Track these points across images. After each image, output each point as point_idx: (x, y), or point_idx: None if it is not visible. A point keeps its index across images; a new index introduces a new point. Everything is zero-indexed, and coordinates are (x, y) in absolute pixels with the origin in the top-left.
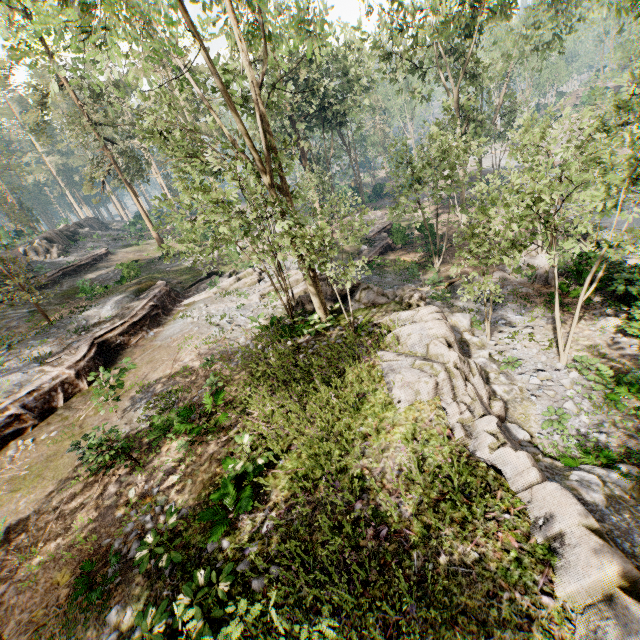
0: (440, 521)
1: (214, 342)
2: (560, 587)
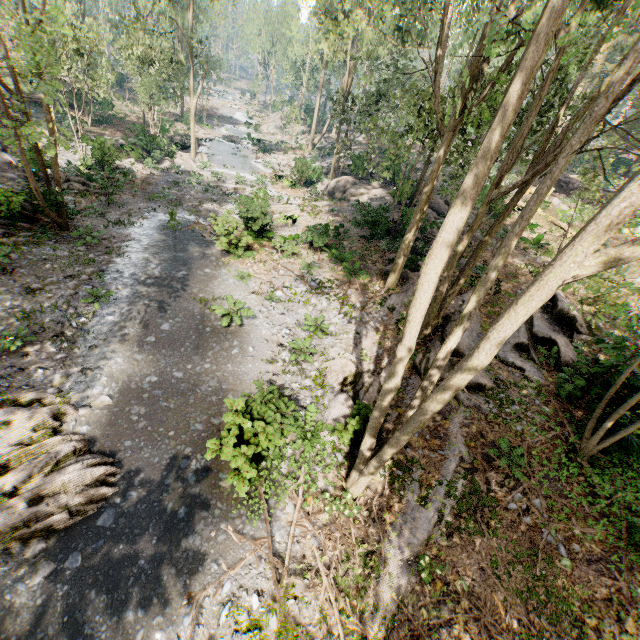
0: None
1: None
2: None
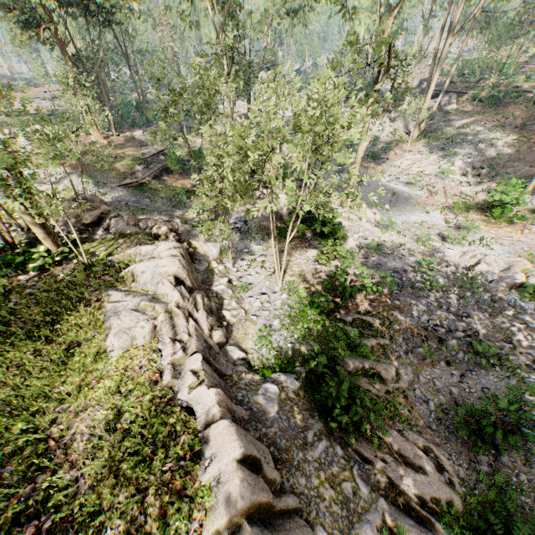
0: (117, 487)
1: None
2: (207, 528)
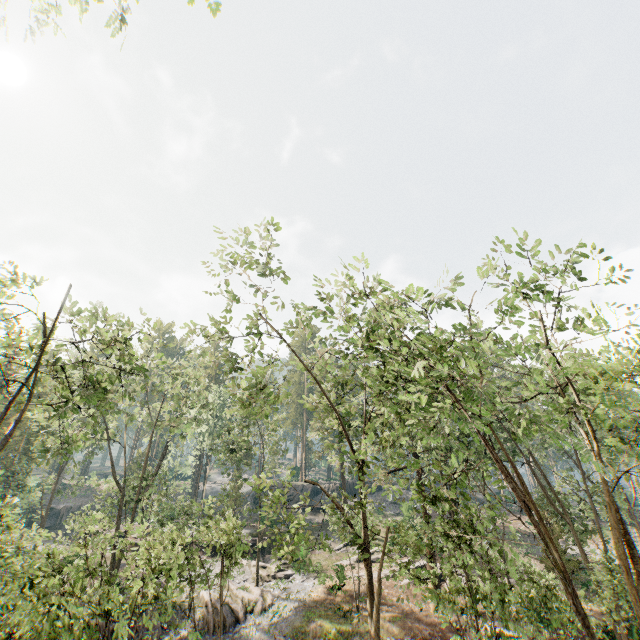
0: None
1: None
2: None
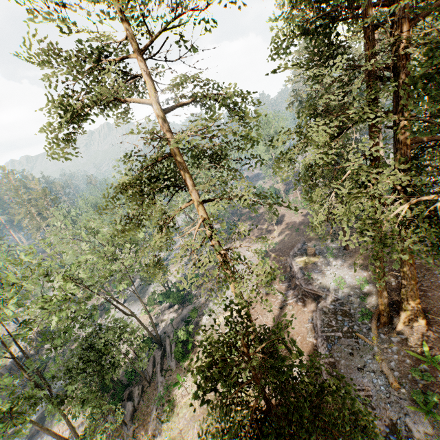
0: None
1: (1, 334)
2: None
